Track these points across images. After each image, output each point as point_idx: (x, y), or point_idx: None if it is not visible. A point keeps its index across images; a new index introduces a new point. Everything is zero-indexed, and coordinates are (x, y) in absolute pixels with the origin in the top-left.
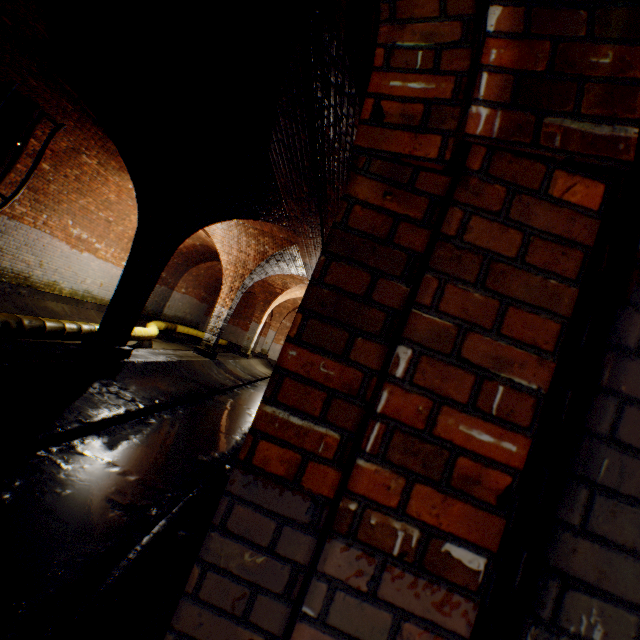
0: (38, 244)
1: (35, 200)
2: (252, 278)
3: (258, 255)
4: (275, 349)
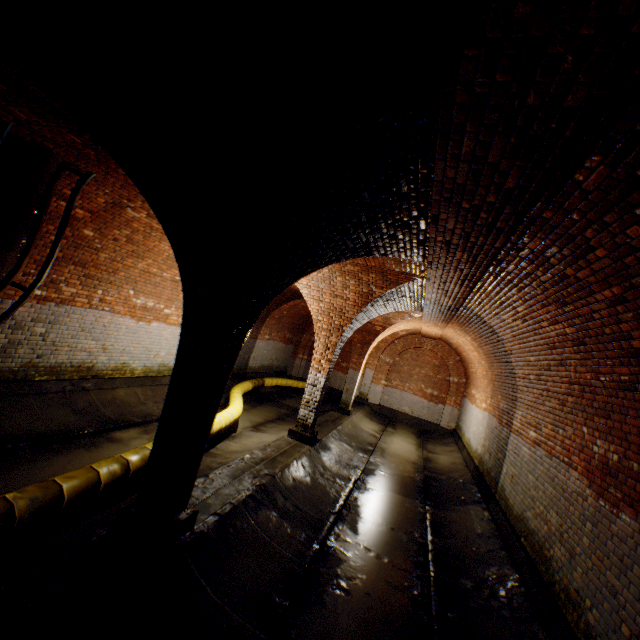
0: (97, 326)
1: (85, 275)
2: (351, 327)
3: (359, 298)
4: (375, 391)
